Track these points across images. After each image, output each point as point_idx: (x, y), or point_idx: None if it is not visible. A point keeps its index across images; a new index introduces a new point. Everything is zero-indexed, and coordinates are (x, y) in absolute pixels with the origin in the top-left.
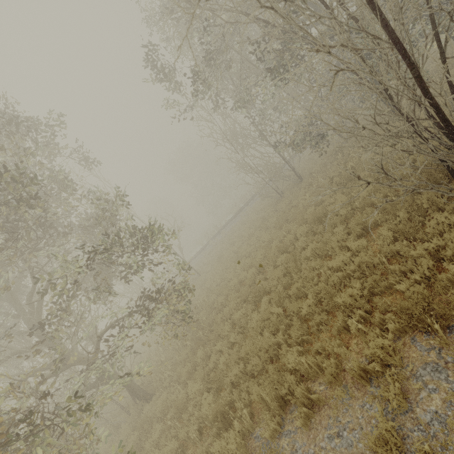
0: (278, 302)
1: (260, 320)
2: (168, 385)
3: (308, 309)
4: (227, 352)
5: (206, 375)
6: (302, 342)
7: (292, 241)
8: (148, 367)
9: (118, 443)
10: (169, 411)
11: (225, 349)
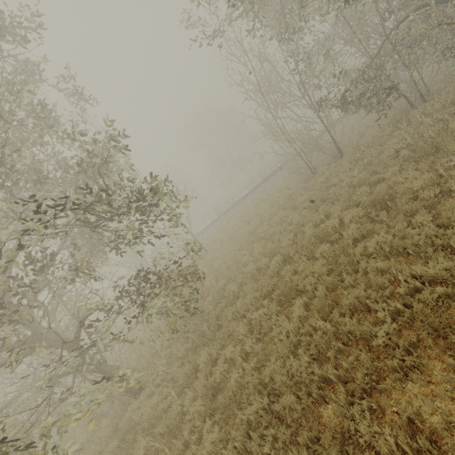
0: (321, 311)
1: (292, 331)
2: (161, 383)
3: (386, 339)
4: (240, 363)
5: (209, 389)
6: (370, 389)
7: (335, 227)
8: (141, 351)
9: (98, 437)
10: (158, 422)
11: (238, 359)
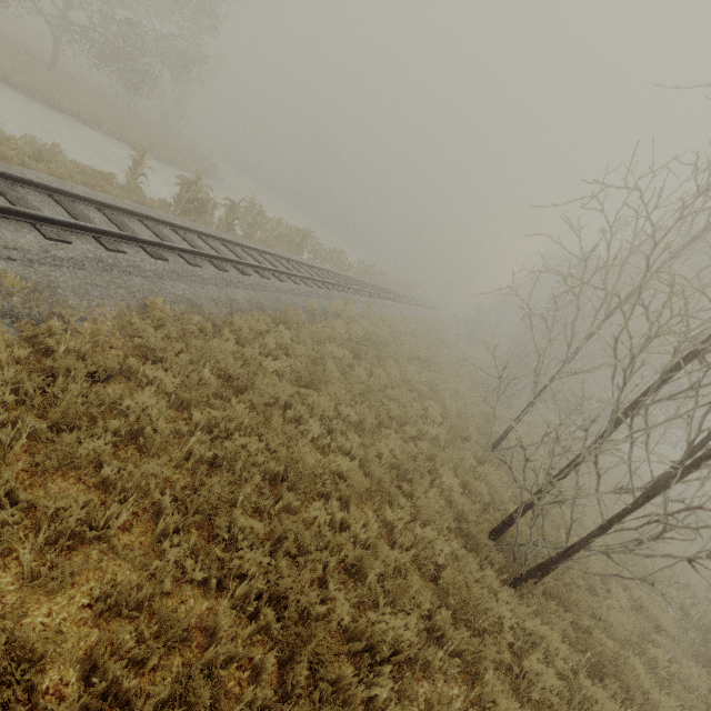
0: None
1: None
2: None
3: None
4: None
5: None
6: None
7: None
8: None
9: None
10: None
11: None
